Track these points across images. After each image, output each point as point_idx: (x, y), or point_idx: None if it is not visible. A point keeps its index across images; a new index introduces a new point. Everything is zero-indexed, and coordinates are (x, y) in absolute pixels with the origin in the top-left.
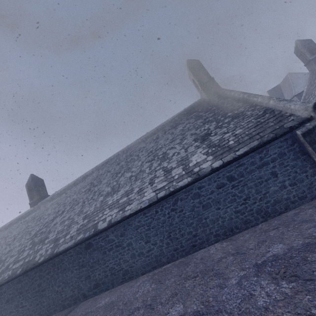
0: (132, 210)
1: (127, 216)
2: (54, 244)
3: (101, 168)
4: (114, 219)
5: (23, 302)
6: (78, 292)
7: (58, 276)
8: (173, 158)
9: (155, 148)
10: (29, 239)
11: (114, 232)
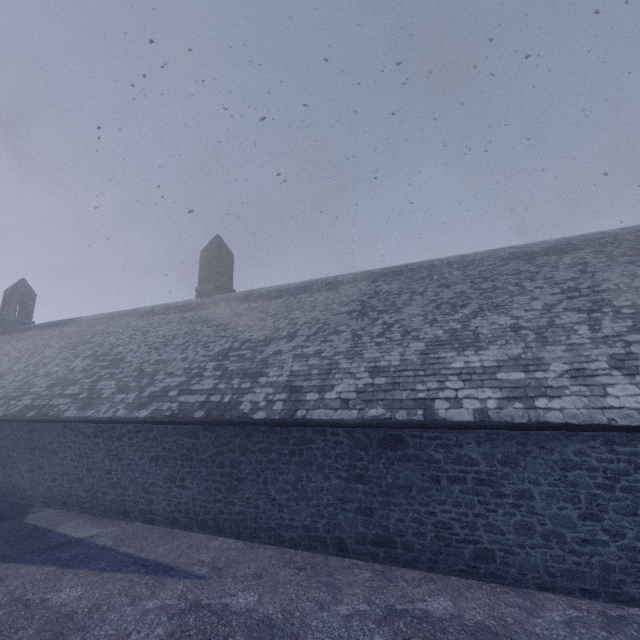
0: (569, 414)
1: (552, 423)
2: (290, 396)
3: (382, 280)
4: (501, 415)
5: (187, 479)
6: (326, 529)
7: (286, 468)
8: None
9: (588, 284)
10: (209, 357)
11: (483, 444)
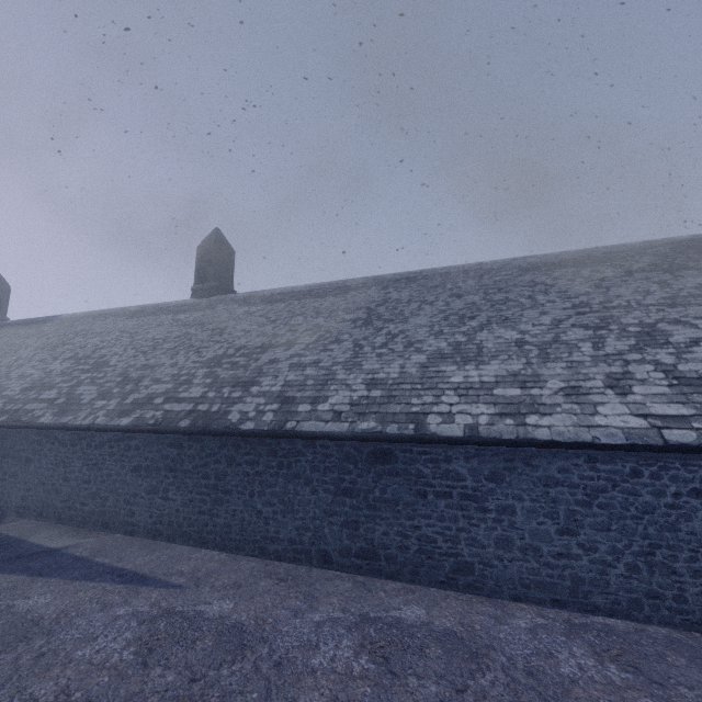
0: (556, 432)
1: (539, 440)
2: (282, 407)
3: (393, 286)
4: (490, 431)
5: (170, 490)
6: (311, 541)
7: (273, 481)
8: (697, 352)
9: (600, 300)
10: (201, 363)
11: (472, 459)
